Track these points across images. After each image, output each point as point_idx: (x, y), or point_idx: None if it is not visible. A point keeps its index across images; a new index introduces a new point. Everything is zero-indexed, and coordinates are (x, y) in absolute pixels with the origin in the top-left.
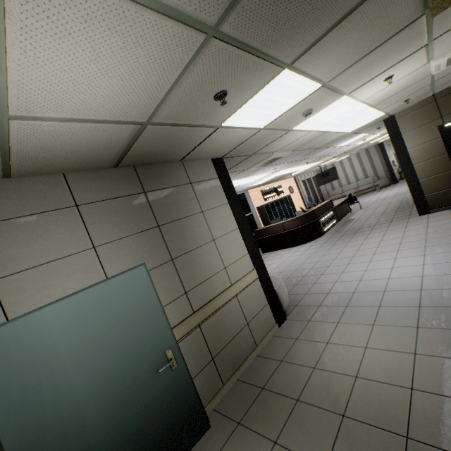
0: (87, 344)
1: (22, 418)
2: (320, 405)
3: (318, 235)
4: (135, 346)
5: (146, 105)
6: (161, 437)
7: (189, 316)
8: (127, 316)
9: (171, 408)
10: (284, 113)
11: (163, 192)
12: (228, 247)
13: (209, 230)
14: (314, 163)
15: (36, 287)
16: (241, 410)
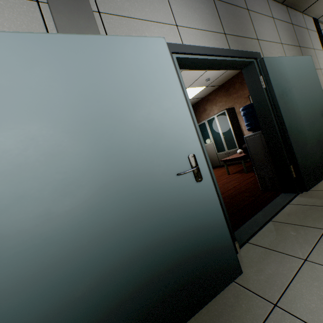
0: (297, 84)
1: (283, 104)
2: None
3: None
4: (313, 97)
5: None
6: None
7: None
8: (308, 80)
9: None
10: None
11: (298, 28)
12: None
13: (317, 62)
14: None
15: (269, 52)
16: None
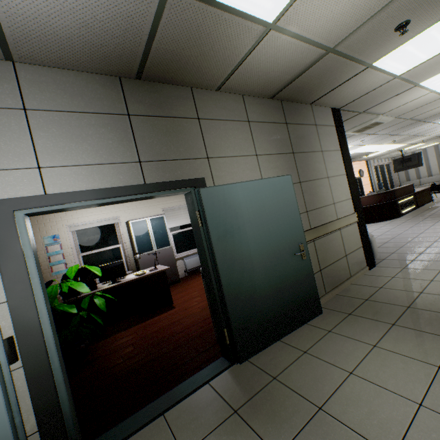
0: (256, 218)
1: (224, 248)
2: (435, 310)
3: (394, 216)
4: (282, 231)
5: (347, 29)
6: (292, 302)
7: (309, 230)
8: (279, 209)
9: (299, 286)
10: (429, 59)
11: (297, 127)
12: (337, 188)
13: (325, 169)
14: (398, 144)
15: (227, 171)
16: (348, 308)
